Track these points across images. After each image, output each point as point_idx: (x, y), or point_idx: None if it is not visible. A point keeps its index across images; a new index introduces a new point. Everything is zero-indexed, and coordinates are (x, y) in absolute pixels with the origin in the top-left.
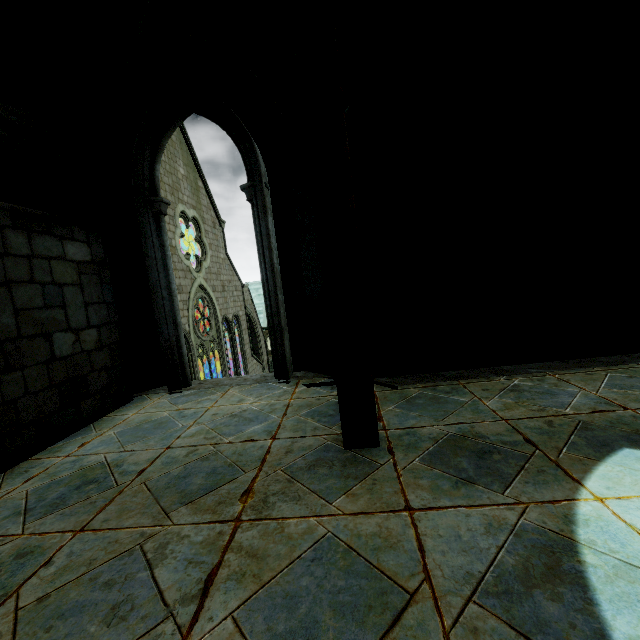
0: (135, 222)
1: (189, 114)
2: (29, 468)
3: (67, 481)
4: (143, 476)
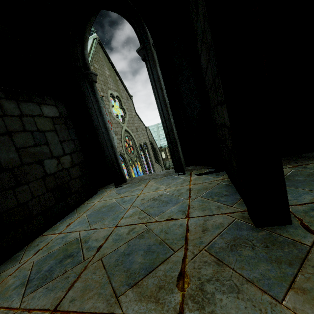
0: (81, 91)
1: (97, 11)
2: (39, 242)
3: (56, 254)
4: (100, 252)
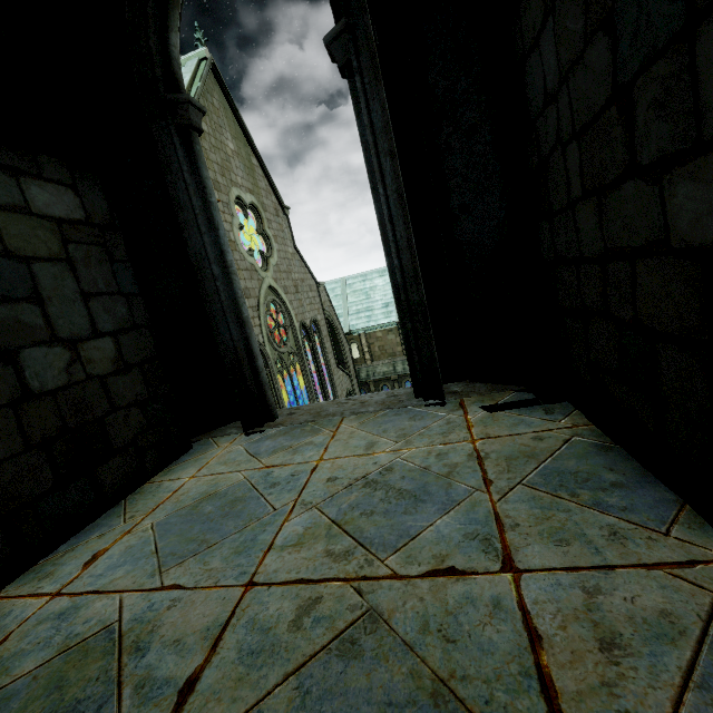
0: (155, 157)
1: None
2: None
3: (17, 706)
4: None
